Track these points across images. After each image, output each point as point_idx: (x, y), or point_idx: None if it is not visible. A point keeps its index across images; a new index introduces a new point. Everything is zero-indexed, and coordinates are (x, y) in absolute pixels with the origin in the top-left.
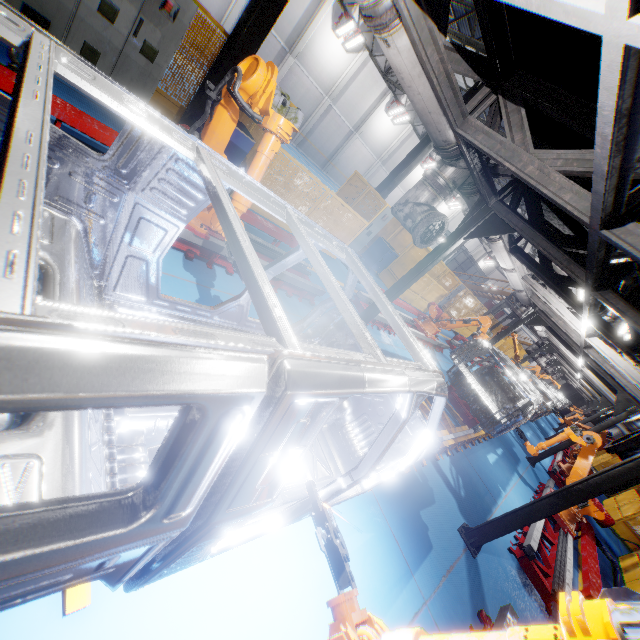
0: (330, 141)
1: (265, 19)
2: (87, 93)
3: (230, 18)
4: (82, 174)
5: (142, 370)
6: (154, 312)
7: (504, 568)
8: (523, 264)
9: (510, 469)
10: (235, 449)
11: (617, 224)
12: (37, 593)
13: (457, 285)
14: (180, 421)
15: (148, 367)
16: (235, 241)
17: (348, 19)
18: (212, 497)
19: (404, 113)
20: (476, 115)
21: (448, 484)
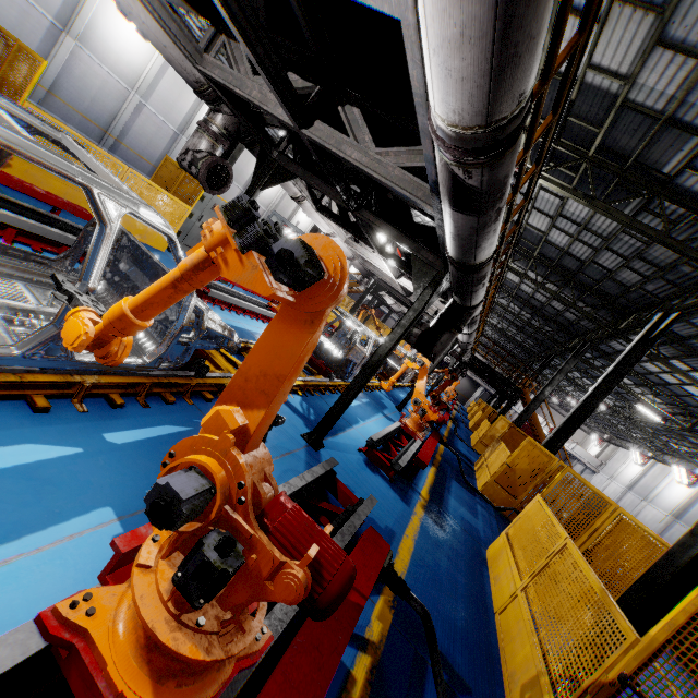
0: (153, 145)
1: None
2: None
3: None
4: None
5: None
6: None
7: (350, 459)
8: (329, 219)
9: (374, 411)
10: None
11: (311, 125)
12: None
13: None
14: None
15: None
16: None
17: None
18: None
19: None
20: (213, 55)
21: (296, 411)
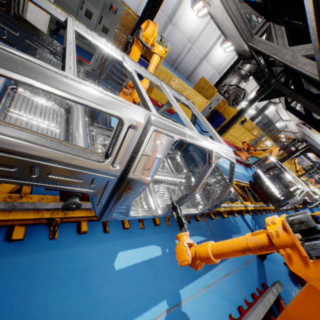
0: (191, 65)
1: (155, 6)
2: (84, 36)
3: (141, 11)
4: (82, 72)
5: (104, 100)
6: (108, 133)
7: (280, 270)
8: (294, 115)
9: None
10: (135, 150)
11: None
12: (75, 185)
13: (260, 133)
14: (115, 130)
15: (105, 100)
16: (136, 84)
17: (199, 1)
18: (127, 168)
19: (230, 46)
20: (259, 34)
21: (249, 227)
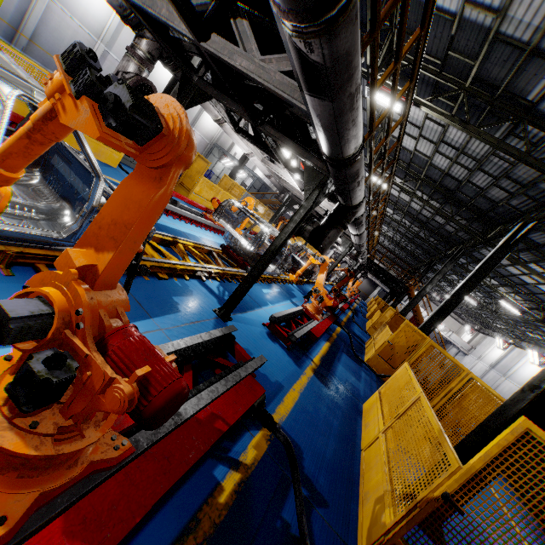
0: None
1: None
2: None
3: None
4: None
5: None
6: None
7: (254, 330)
8: (245, 139)
9: (284, 298)
10: None
11: (208, 38)
12: None
13: (243, 193)
14: None
15: None
16: None
17: None
18: None
19: None
20: None
21: (212, 292)
